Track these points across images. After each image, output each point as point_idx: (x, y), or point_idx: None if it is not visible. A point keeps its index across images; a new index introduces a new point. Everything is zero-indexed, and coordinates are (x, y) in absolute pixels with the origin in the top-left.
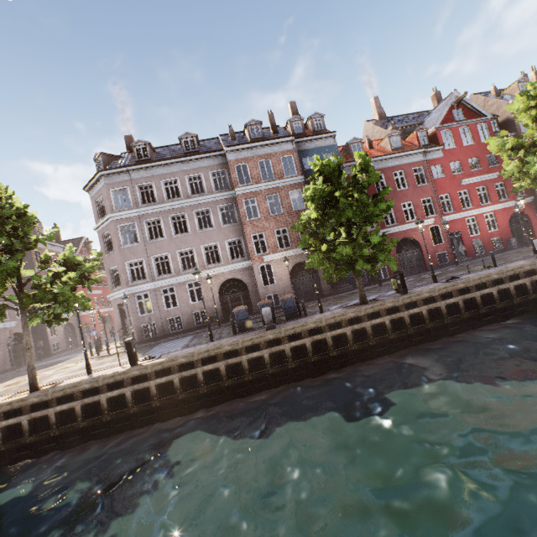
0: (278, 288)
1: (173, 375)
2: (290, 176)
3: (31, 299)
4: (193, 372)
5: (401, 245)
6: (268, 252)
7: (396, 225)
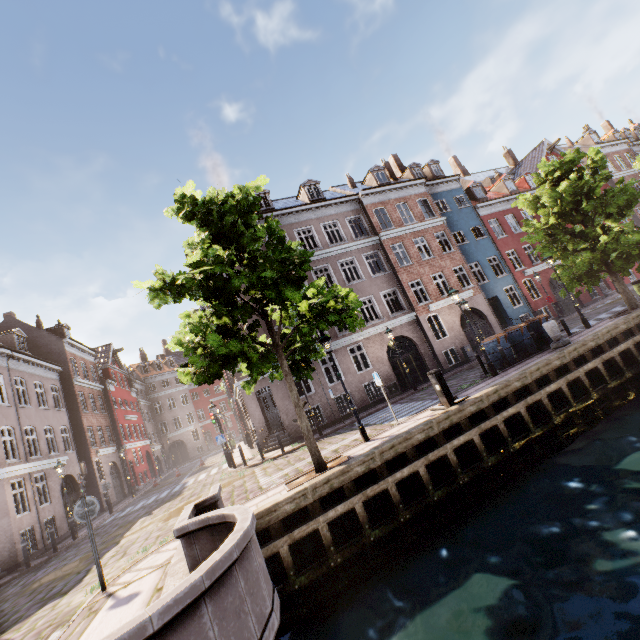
0: (453, 341)
1: (517, 404)
2: (431, 218)
3: (310, 326)
4: (537, 396)
5: (550, 283)
6: (431, 301)
7: (541, 263)
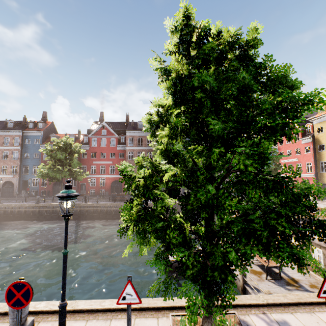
0: None
1: None
2: (15, 145)
3: None
4: None
5: (58, 183)
6: None
7: None
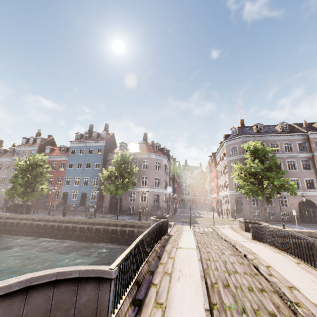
0: None
1: None
2: None
3: (277, 189)
4: None
5: None
6: None
7: None
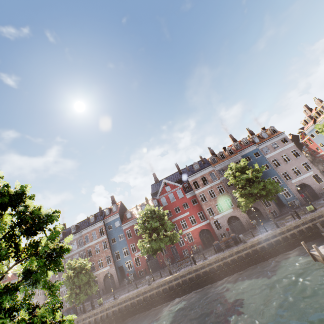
0: (100, 286)
1: None
2: (102, 236)
3: None
4: None
5: (149, 257)
6: (95, 271)
7: None
